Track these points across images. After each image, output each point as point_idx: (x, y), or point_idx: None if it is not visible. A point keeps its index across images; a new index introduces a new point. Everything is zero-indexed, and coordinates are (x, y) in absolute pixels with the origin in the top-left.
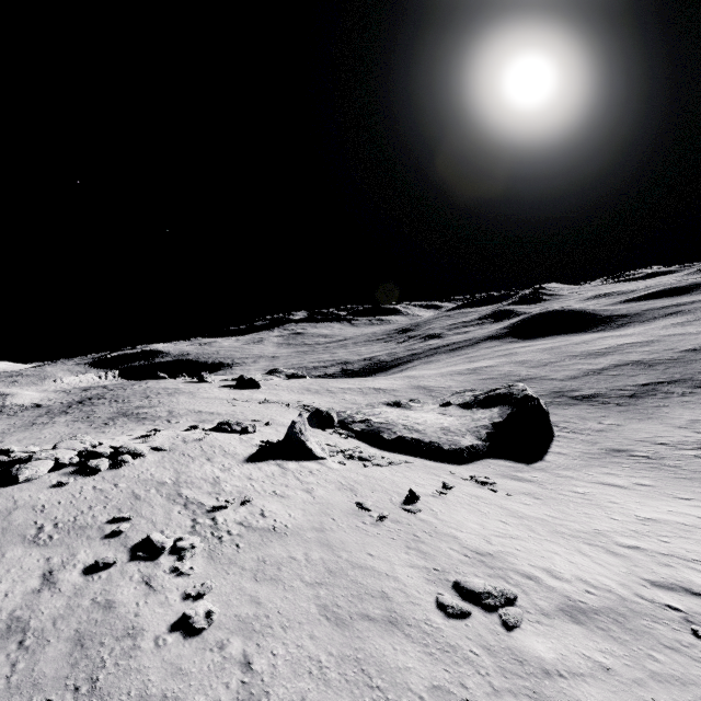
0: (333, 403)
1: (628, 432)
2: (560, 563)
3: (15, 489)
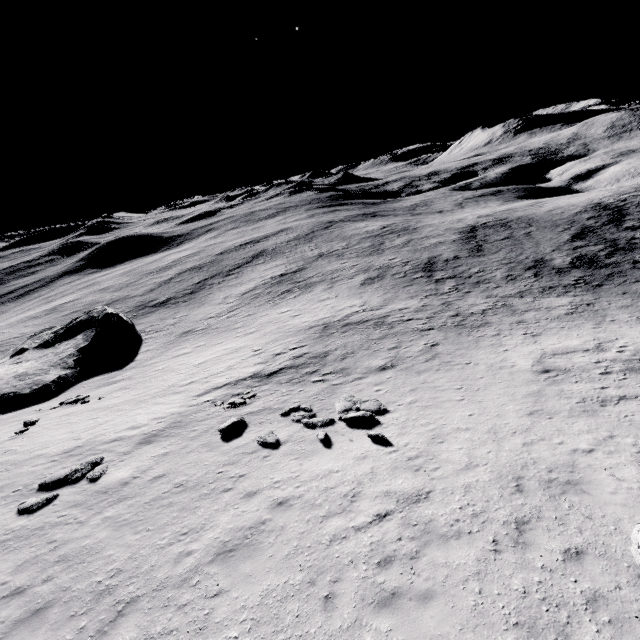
0: None
1: (192, 317)
2: (141, 418)
3: None
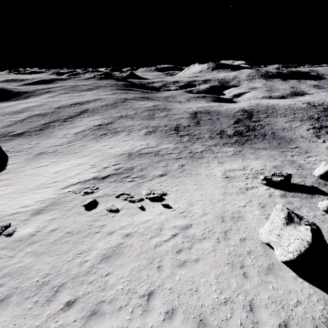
0: None
1: (43, 145)
2: (28, 201)
3: None
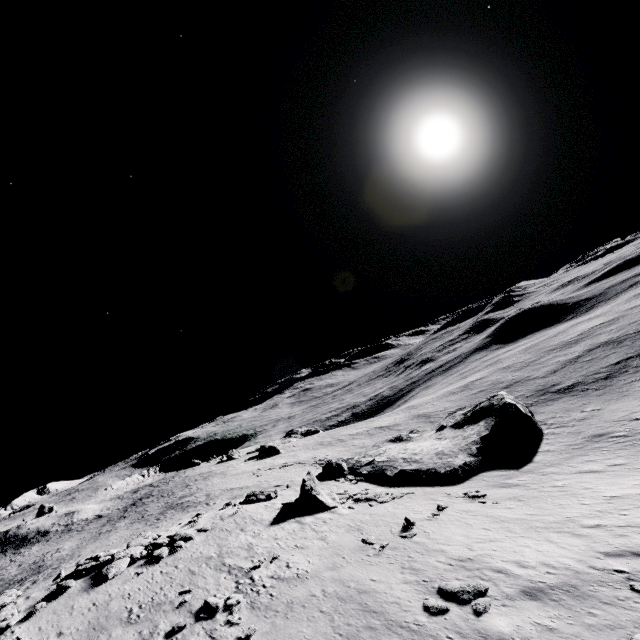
0: (344, 451)
1: (607, 414)
2: (528, 554)
3: (108, 585)
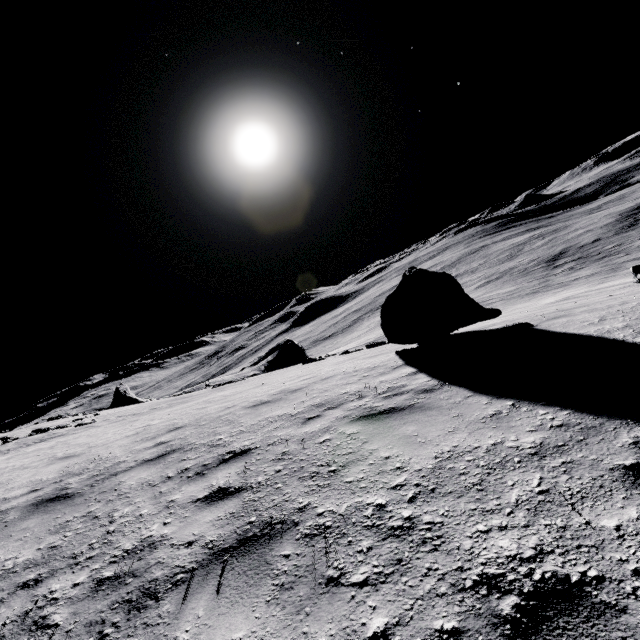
0: None
1: (343, 341)
2: None
3: None
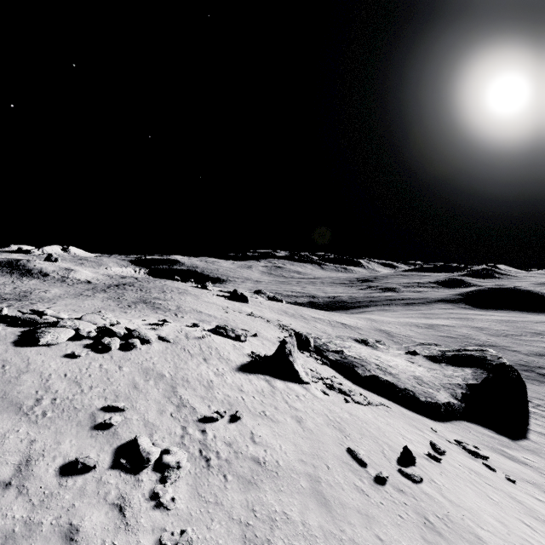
0: (306, 328)
1: None
2: None
3: (34, 350)
